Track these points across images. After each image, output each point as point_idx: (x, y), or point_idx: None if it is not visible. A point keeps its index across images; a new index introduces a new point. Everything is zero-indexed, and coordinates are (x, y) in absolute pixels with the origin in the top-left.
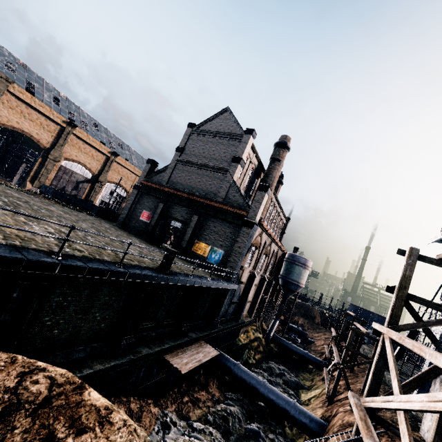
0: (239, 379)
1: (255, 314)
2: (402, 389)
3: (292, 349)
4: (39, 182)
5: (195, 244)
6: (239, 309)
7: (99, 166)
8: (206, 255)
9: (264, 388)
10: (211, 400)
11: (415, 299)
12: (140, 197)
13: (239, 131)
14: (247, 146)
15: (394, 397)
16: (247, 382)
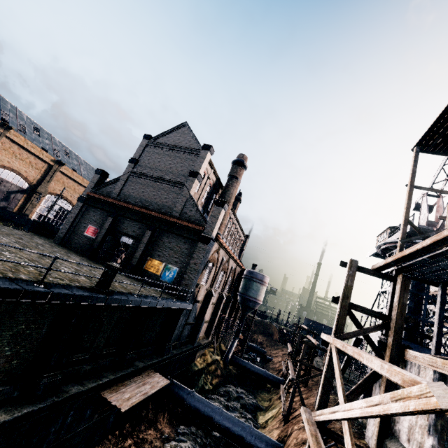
0: (193, 409)
1: (213, 335)
2: (349, 397)
3: (250, 369)
4: None
5: (147, 261)
6: (196, 331)
7: (39, 175)
8: (160, 273)
9: (220, 415)
10: (160, 439)
11: (356, 308)
12: (86, 210)
13: (197, 146)
14: (205, 162)
15: (339, 407)
16: (201, 411)
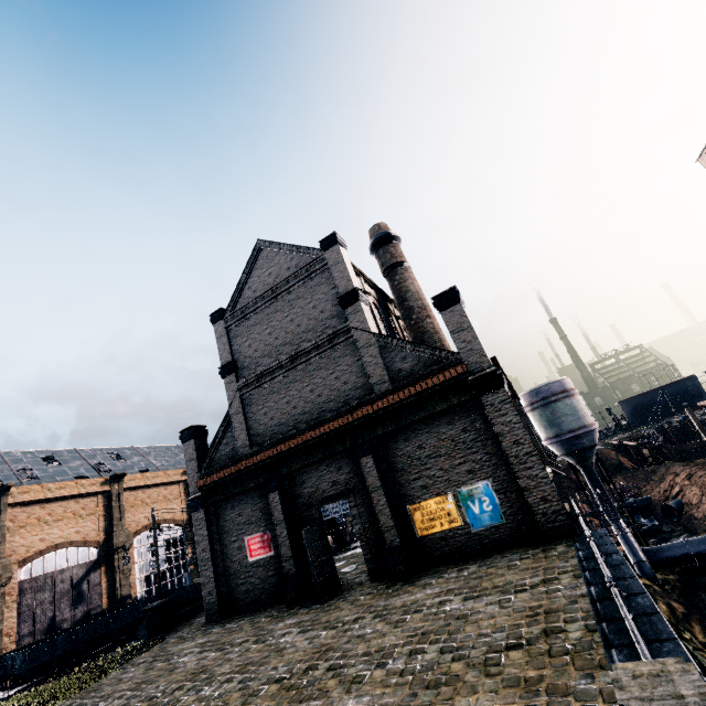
0: None
1: None
2: None
3: (702, 551)
4: None
5: (411, 517)
6: None
7: (101, 521)
8: (461, 521)
9: None
10: None
11: None
12: (217, 518)
13: (311, 256)
14: (347, 265)
15: None
16: None
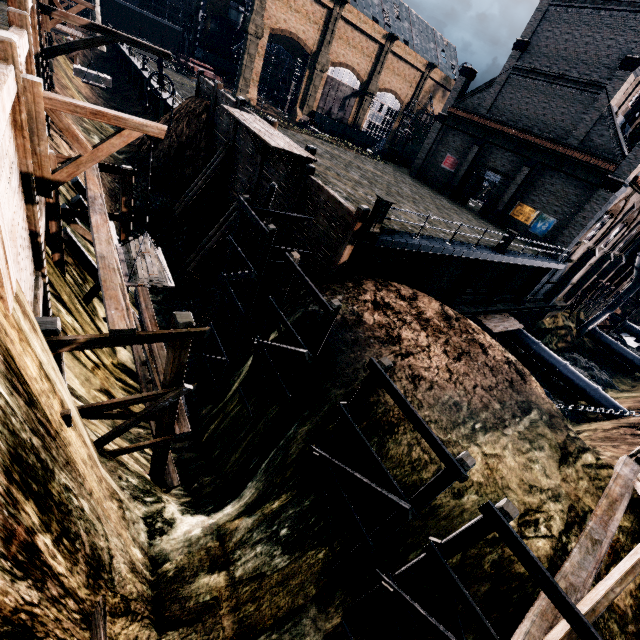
0: (537, 355)
1: (574, 300)
2: None
3: (616, 350)
4: (308, 107)
5: (515, 206)
6: (555, 291)
7: (369, 66)
8: (529, 223)
9: (565, 368)
10: None
11: None
12: (444, 134)
13: None
14: None
15: None
16: (545, 359)
